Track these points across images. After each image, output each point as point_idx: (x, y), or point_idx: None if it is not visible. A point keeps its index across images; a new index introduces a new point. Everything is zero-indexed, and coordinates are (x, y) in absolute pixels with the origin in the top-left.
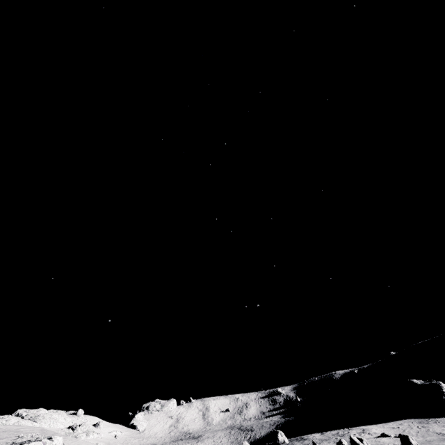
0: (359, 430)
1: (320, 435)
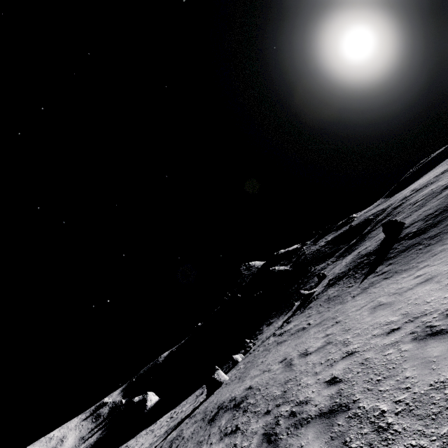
0: None
1: None
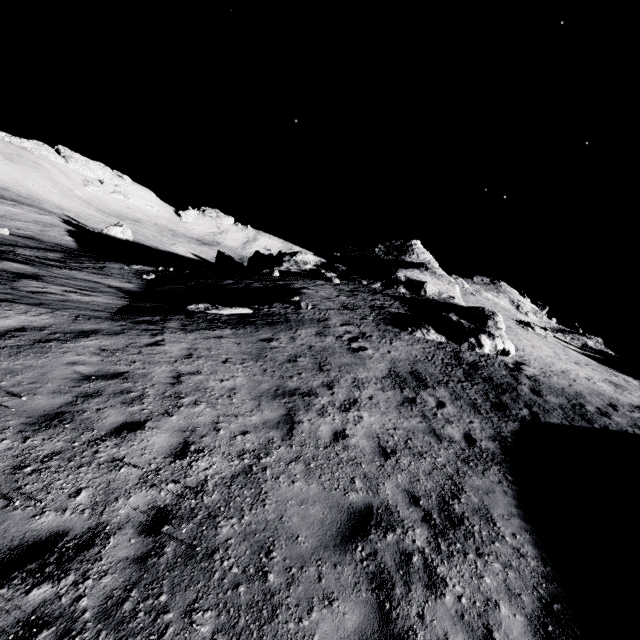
0: (31, 212)
1: (22, 206)
